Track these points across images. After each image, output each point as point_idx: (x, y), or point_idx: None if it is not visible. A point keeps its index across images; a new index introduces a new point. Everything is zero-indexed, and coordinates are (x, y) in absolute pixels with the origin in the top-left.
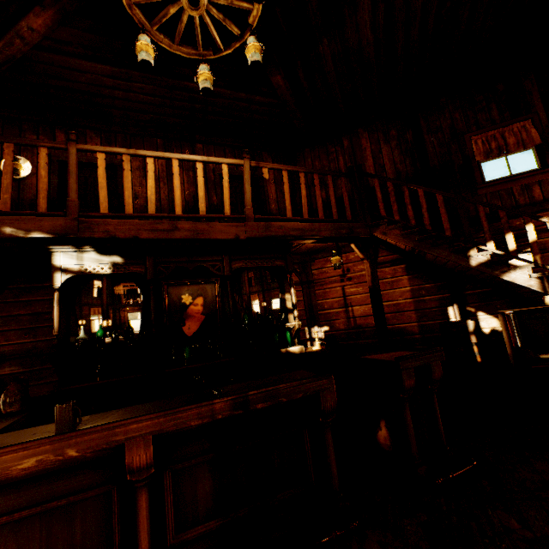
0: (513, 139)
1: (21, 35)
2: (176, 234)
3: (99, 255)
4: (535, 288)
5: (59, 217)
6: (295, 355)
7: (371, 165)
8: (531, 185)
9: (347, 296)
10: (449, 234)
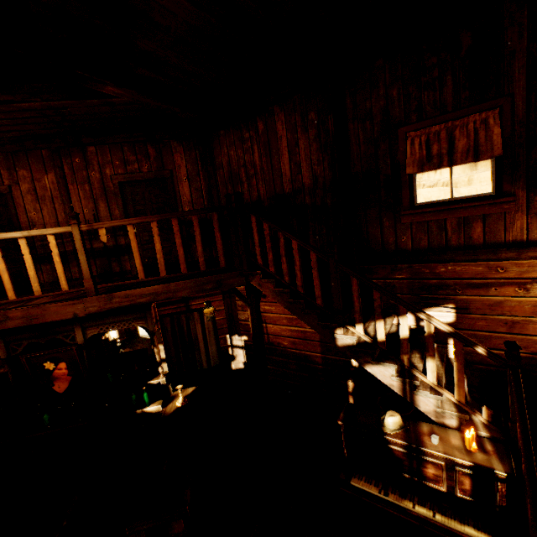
0: (464, 142)
1: None
2: (9, 324)
3: None
4: (395, 390)
5: None
6: (150, 415)
7: (287, 162)
8: (472, 220)
9: (262, 313)
10: (319, 303)
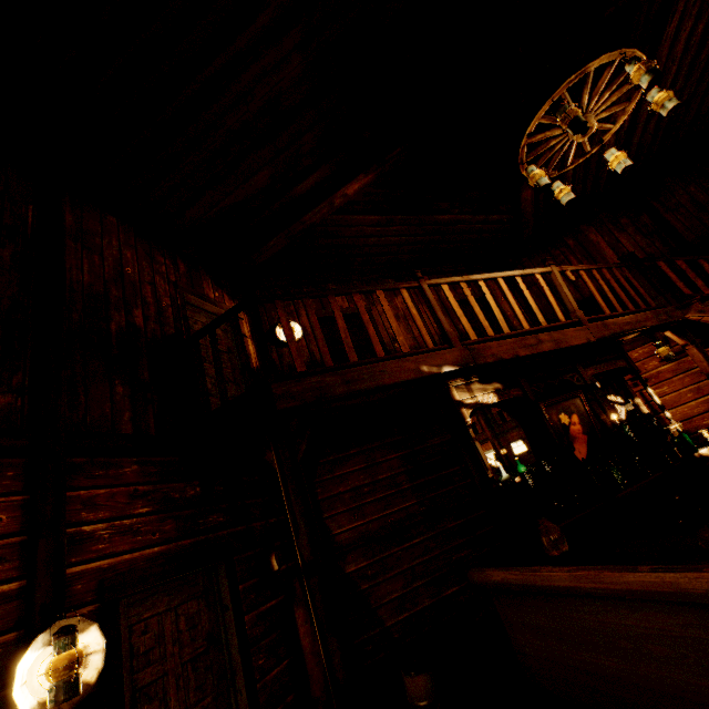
0: None
1: (332, 202)
2: (543, 347)
3: (481, 384)
4: None
5: (453, 348)
6: None
7: (613, 256)
8: None
9: (651, 401)
10: None
